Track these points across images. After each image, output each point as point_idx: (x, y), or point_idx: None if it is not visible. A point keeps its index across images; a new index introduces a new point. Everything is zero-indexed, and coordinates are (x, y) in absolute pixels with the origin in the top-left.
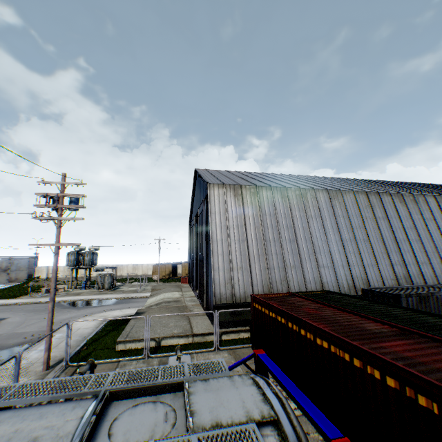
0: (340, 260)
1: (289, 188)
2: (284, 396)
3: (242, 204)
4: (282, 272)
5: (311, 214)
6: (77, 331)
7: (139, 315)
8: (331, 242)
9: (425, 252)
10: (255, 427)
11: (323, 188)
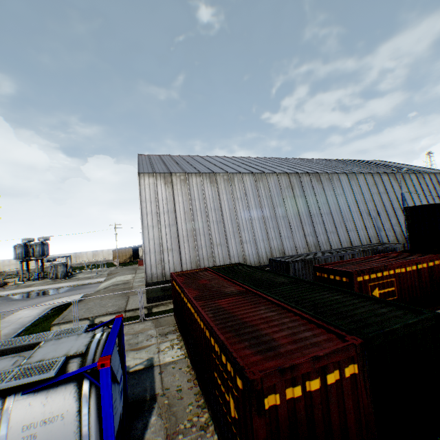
0: (262, 235)
1: (217, 174)
2: (105, 340)
3: (172, 191)
4: (209, 250)
5: (237, 196)
6: (18, 321)
7: (82, 300)
8: (254, 221)
9: (334, 223)
10: (63, 358)
11: (250, 172)
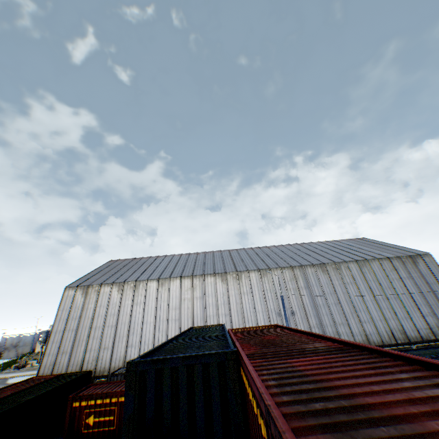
0: (148, 339)
1: (126, 282)
2: None
3: (85, 300)
4: (95, 353)
5: (136, 302)
6: None
7: None
8: (145, 324)
9: (231, 325)
10: None
11: (156, 278)
